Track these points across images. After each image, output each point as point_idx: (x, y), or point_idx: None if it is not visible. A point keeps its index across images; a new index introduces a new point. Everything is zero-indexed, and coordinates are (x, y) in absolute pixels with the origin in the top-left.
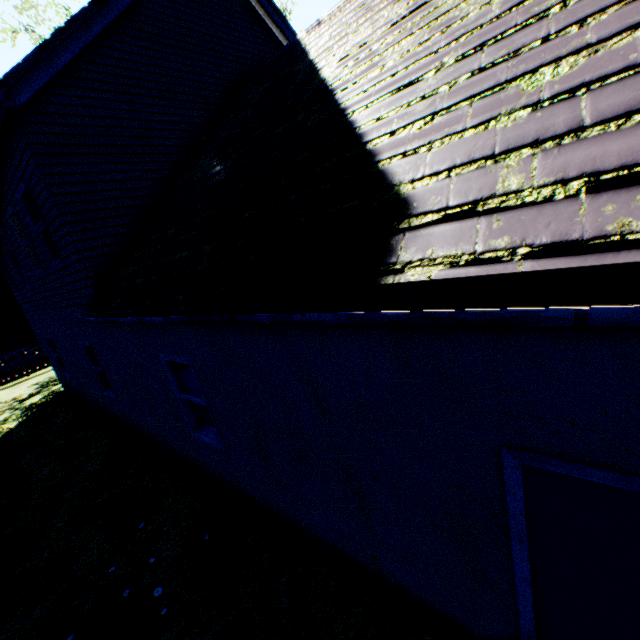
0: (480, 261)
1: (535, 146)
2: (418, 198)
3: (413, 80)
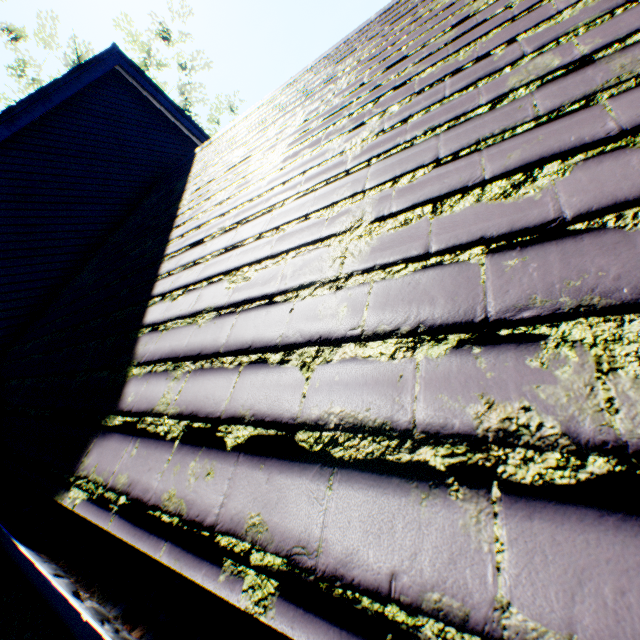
0: (103, 500)
1: (196, 361)
2: (128, 389)
3: (202, 239)
